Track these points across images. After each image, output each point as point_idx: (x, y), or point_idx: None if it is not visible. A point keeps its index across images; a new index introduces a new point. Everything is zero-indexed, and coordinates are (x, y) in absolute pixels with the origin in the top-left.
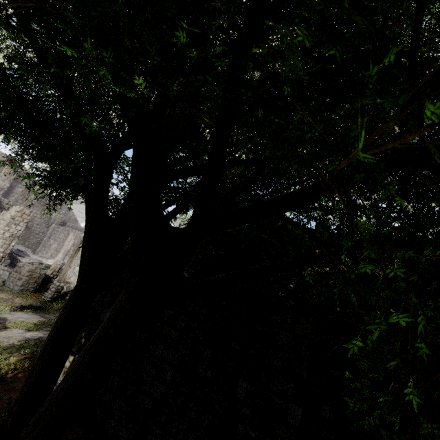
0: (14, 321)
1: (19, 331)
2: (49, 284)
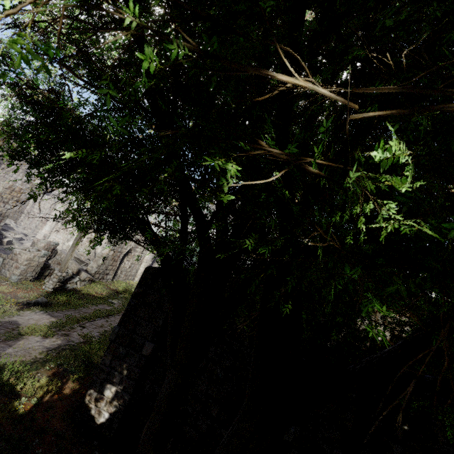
0: (27, 326)
1: (36, 338)
2: (48, 272)
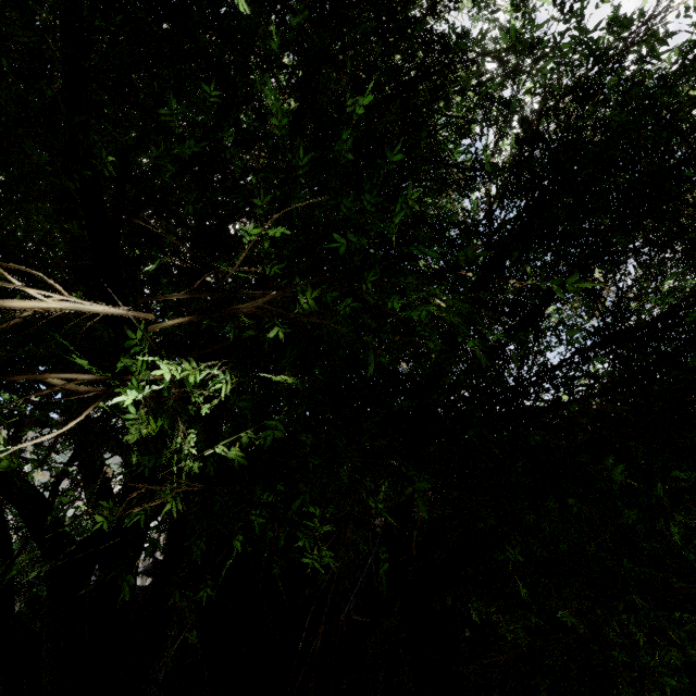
0: None
1: None
2: None
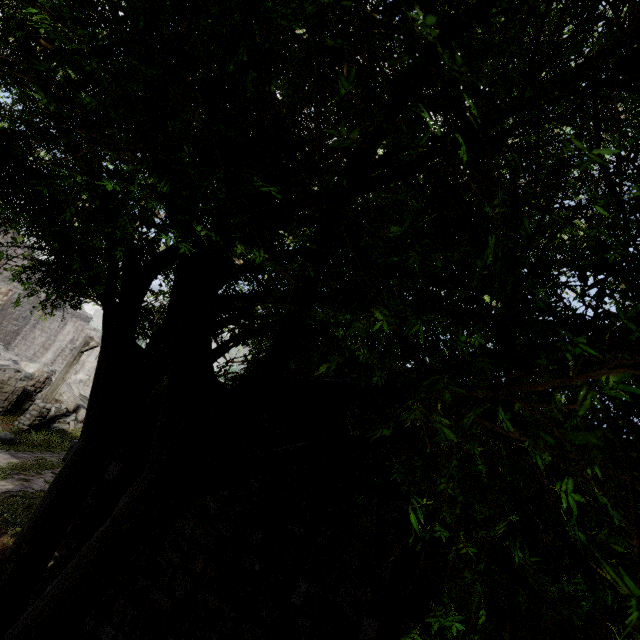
0: None
1: None
2: (29, 404)
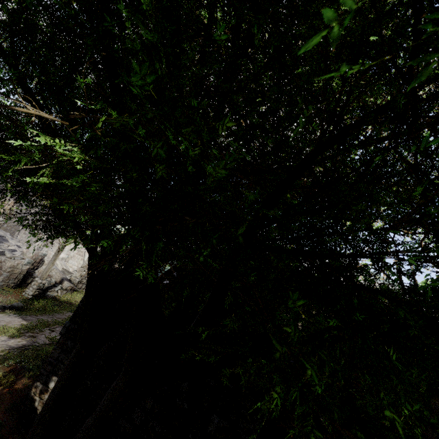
0: None
1: (2, 338)
2: (30, 279)
